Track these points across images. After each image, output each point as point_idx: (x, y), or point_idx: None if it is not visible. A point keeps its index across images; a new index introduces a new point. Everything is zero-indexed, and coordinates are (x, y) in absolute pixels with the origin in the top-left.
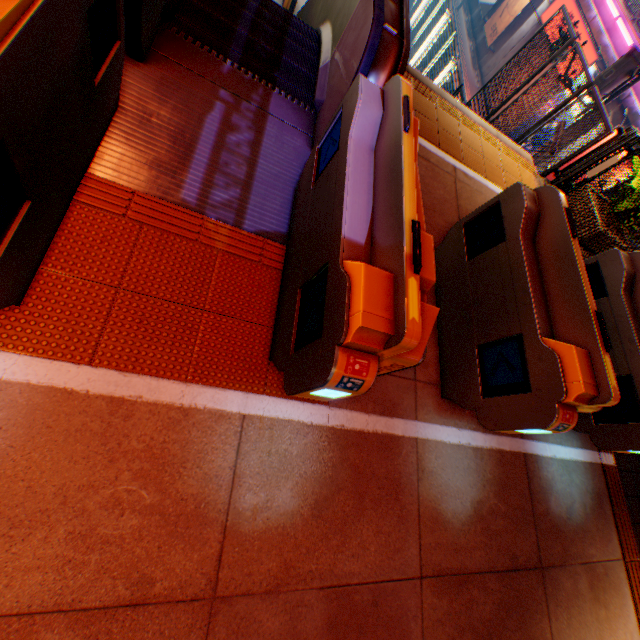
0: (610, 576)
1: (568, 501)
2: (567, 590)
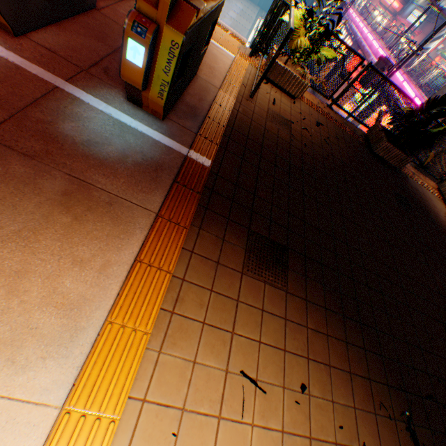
0: (118, 211)
1: (100, 141)
2: (14, 173)
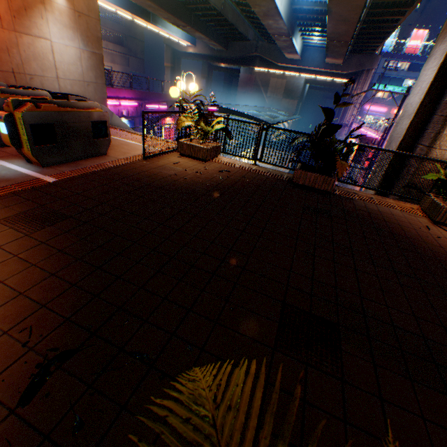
0: None
1: None
2: None
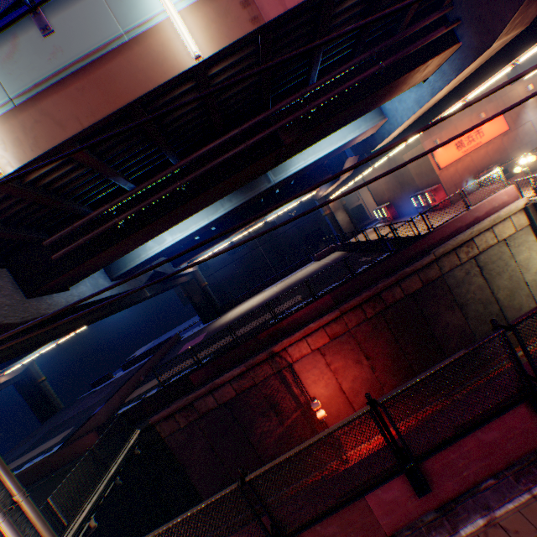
0: None
1: None
2: None
